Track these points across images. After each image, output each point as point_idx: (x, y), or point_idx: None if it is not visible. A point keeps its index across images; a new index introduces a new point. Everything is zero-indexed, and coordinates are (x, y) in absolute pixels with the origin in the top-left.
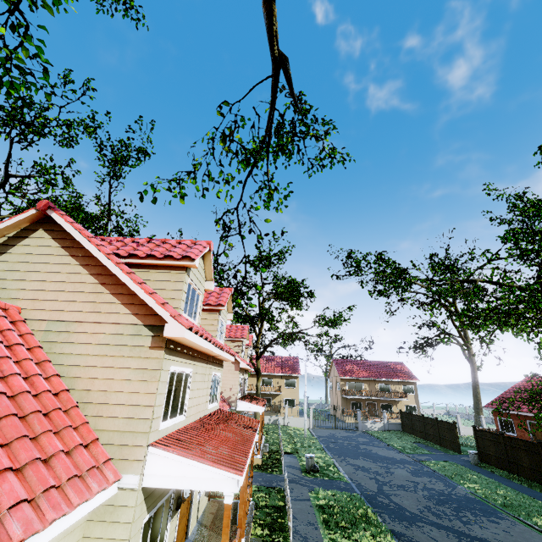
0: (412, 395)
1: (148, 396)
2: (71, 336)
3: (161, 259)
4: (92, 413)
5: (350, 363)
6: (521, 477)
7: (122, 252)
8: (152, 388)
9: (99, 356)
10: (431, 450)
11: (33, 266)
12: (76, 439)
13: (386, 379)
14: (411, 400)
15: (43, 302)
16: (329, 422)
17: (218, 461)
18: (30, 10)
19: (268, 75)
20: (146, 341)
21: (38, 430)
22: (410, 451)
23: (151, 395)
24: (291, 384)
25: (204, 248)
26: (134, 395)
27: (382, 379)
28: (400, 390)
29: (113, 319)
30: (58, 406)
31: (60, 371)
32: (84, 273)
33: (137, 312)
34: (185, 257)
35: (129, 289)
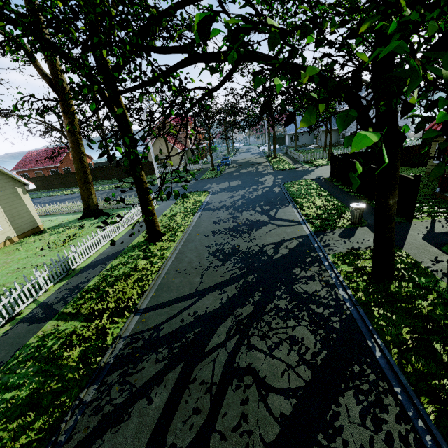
0: None
1: None
2: None
3: None
4: None
5: None
6: (39, 191)
7: None
8: None
9: None
10: None
11: None
12: None
13: None
14: None
15: None
16: None
17: None
18: None
19: None
20: None
21: None
22: None
23: None
24: None
25: None
26: None
27: None
28: None
29: None
30: None
31: None
32: None
33: None
34: None
35: None
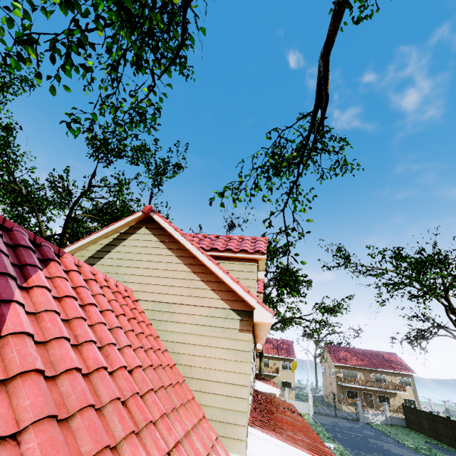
0: (410, 388)
1: (243, 376)
2: (172, 316)
3: (236, 252)
4: (195, 388)
5: (342, 350)
6: None
7: (204, 246)
8: (246, 368)
9: (197, 335)
10: (448, 453)
11: (139, 256)
12: (196, 413)
13: (381, 369)
14: (409, 393)
15: (149, 286)
16: (327, 409)
17: (310, 449)
18: (134, 75)
19: (318, 107)
20: (235, 324)
21: (176, 403)
22: (425, 452)
23: (245, 376)
24: (287, 367)
25: (265, 243)
26: (230, 374)
27: (377, 369)
28: (396, 382)
29: (206, 303)
30: (178, 379)
31: (166, 346)
32: (179, 263)
33: (225, 298)
34: (257, 251)
35: (216, 277)
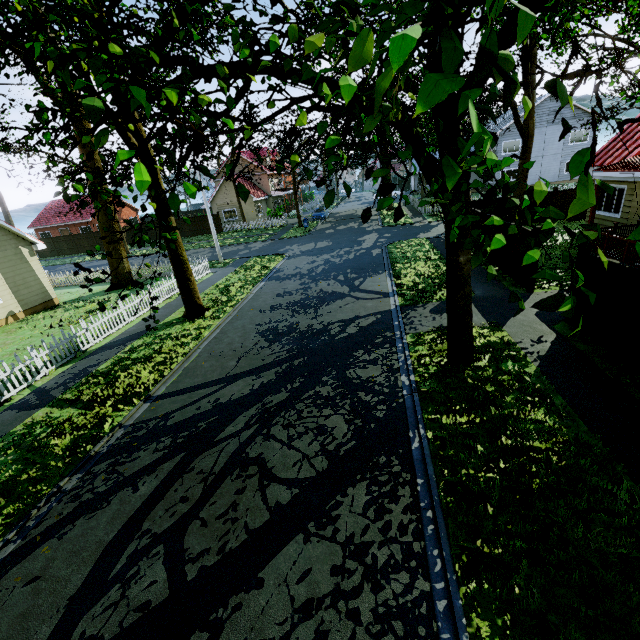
0: None
1: None
2: None
3: None
4: None
5: None
6: (65, 255)
7: None
8: None
9: None
10: None
11: None
12: None
13: None
14: None
15: None
16: None
17: None
18: None
19: None
20: None
21: None
22: None
23: None
24: None
25: None
26: None
27: None
28: None
29: None
30: None
31: None
32: None
33: None
34: None
35: None
